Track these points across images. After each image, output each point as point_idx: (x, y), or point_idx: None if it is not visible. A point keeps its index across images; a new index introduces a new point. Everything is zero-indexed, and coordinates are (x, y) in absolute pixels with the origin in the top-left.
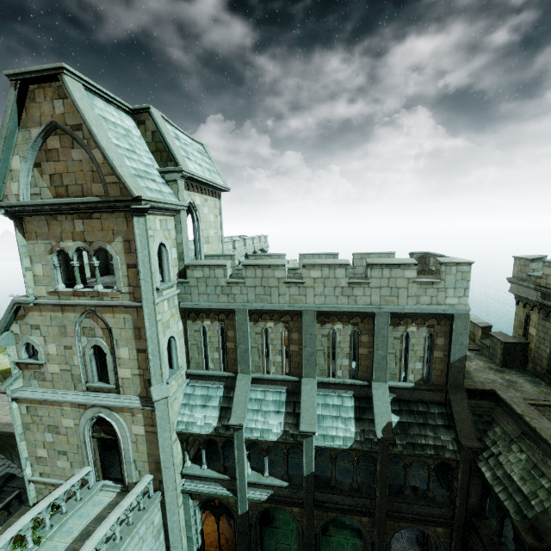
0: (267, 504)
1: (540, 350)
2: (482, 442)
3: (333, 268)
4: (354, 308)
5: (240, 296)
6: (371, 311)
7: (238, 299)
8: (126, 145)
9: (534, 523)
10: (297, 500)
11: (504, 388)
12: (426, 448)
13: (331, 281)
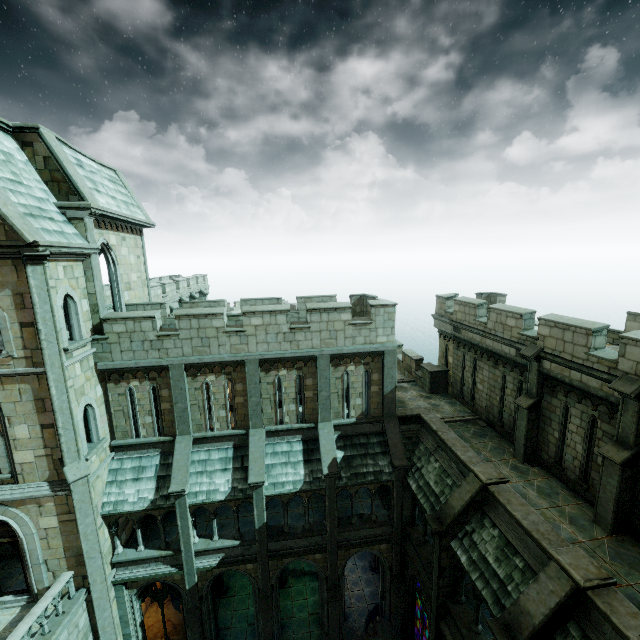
0: (218, 570)
1: (455, 376)
2: (411, 461)
3: (274, 314)
4: (297, 353)
5: (174, 350)
6: (313, 354)
7: (171, 353)
8: (9, 174)
9: (439, 514)
10: (251, 556)
11: (427, 411)
12: (367, 476)
13: (273, 328)
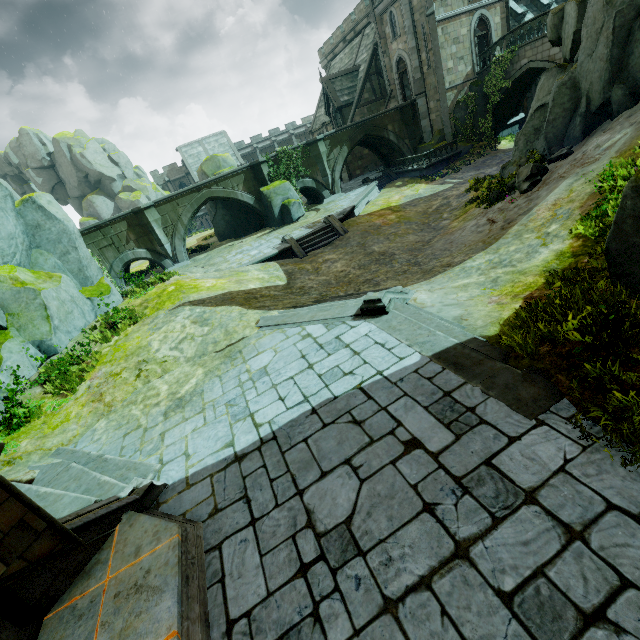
0: None
1: None
2: None
3: None
4: None
5: None
6: None
7: None
8: None
9: None
10: None
11: None
12: None
13: None
